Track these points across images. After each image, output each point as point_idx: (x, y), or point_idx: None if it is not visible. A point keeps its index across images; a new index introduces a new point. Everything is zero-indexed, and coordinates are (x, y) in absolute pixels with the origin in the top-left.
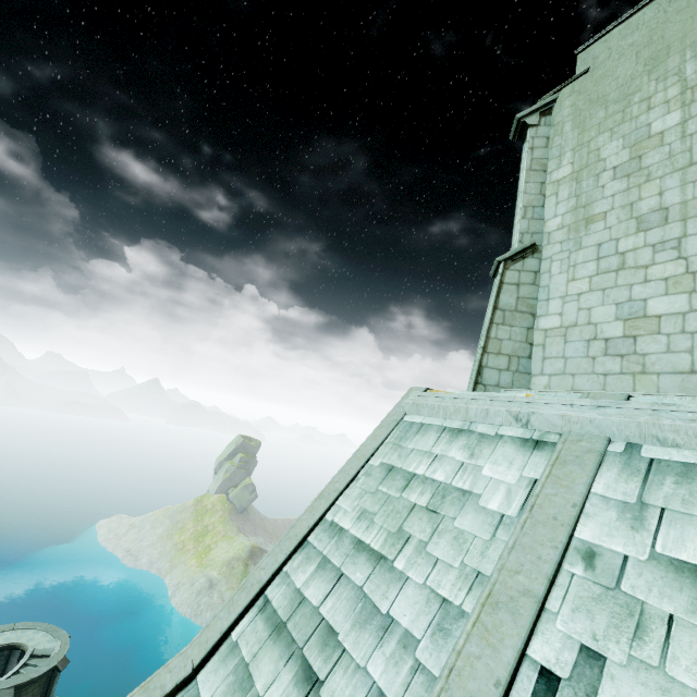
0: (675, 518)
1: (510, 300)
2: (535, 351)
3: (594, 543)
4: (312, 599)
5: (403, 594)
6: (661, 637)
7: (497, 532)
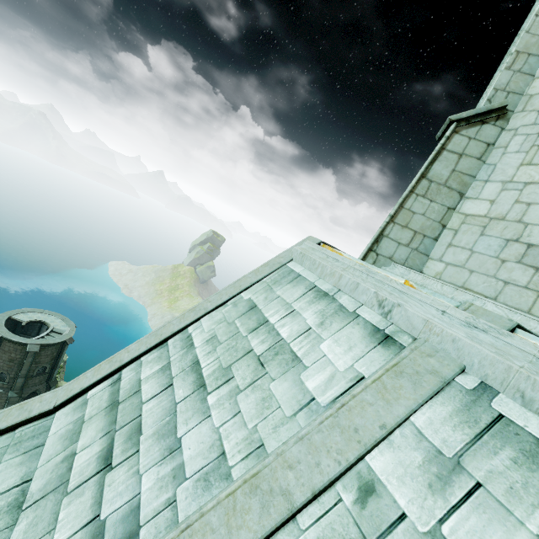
0: (487, 505)
1: (443, 170)
2: (444, 234)
3: (379, 479)
4: (143, 394)
5: (199, 428)
6: None
7: (299, 412)
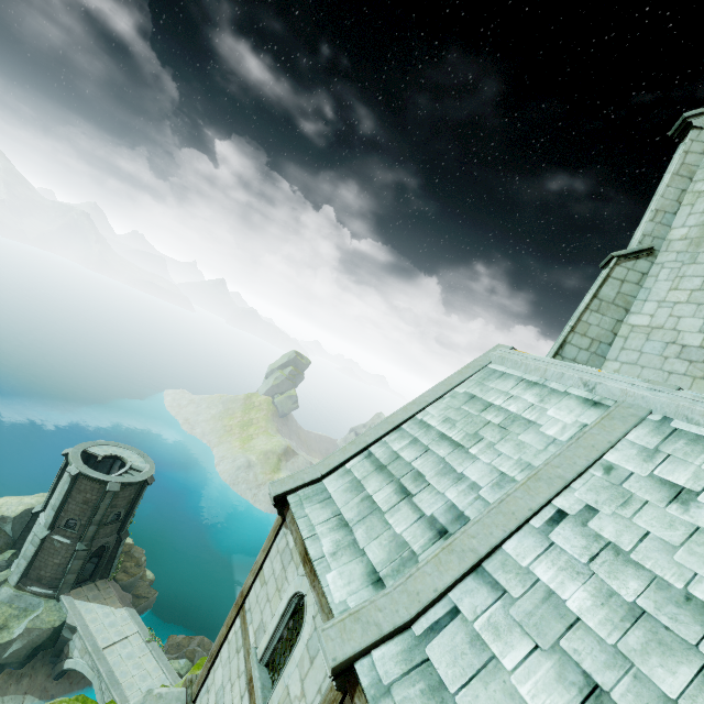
0: (675, 461)
1: (610, 292)
2: (617, 340)
3: (614, 463)
4: (405, 458)
5: (474, 465)
6: (636, 508)
7: (549, 446)
